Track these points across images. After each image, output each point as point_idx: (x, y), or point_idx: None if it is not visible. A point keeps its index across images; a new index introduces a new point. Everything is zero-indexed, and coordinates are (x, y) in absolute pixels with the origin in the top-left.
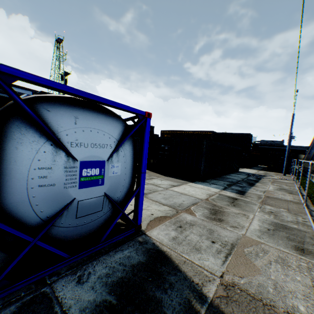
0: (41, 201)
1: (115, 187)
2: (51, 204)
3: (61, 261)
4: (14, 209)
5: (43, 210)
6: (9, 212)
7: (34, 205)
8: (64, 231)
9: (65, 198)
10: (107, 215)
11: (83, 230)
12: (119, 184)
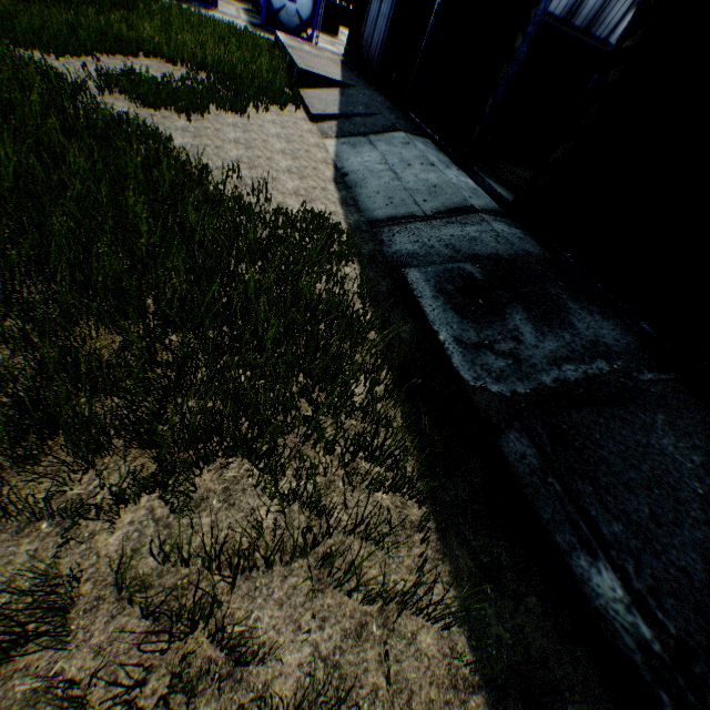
0: (277, 2)
1: (301, 11)
2: (280, 5)
3: (280, 31)
4: (272, 2)
5: (278, 6)
6: (270, 2)
7: (276, 3)
8: (282, 20)
9: (283, 5)
10: (298, 25)
11: (288, 25)
12: (304, 10)
